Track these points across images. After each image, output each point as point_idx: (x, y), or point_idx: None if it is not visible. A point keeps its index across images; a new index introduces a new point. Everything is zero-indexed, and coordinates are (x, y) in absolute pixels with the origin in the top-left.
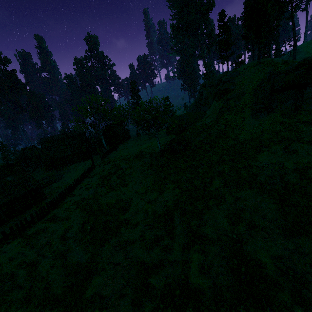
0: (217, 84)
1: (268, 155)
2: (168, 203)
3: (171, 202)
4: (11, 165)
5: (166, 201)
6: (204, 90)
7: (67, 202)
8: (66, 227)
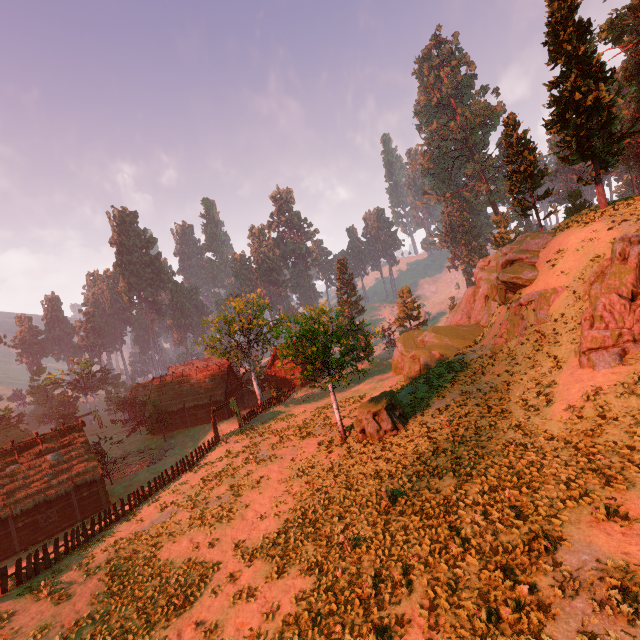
0: (503, 263)
1: (606, 521)
2: (271, 623)
3: (278, 621)
4: (68, 428)
5: (270, 612)
6: (484, 275)
7: (106, 536)
8: (39, 626)
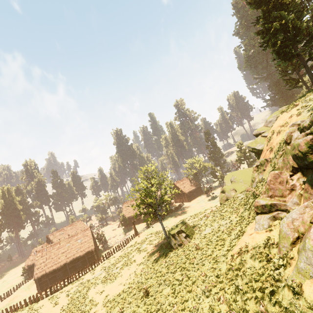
0: None
1: None
2: None
3: None
4: (85, 229)
5: None
6: None
7: (81, 279)
8: None
